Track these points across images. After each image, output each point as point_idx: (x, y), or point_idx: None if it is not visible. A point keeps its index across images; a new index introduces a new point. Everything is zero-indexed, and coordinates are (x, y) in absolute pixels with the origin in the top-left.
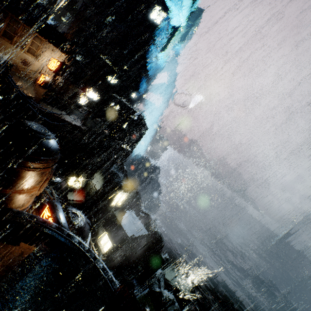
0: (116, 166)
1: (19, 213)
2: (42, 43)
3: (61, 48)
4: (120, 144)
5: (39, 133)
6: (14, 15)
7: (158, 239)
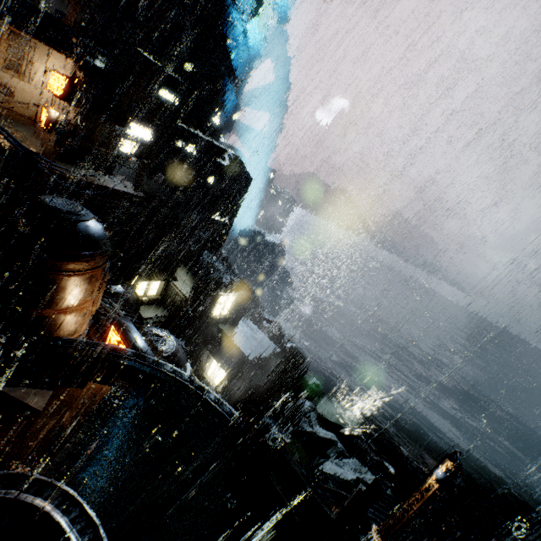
0: (209, 252)
1: (73, 342)
2: (25, 46)
3: (64, 49)
4: (209, 214)
5: (68, 214)
6: None
7: (298, 358)
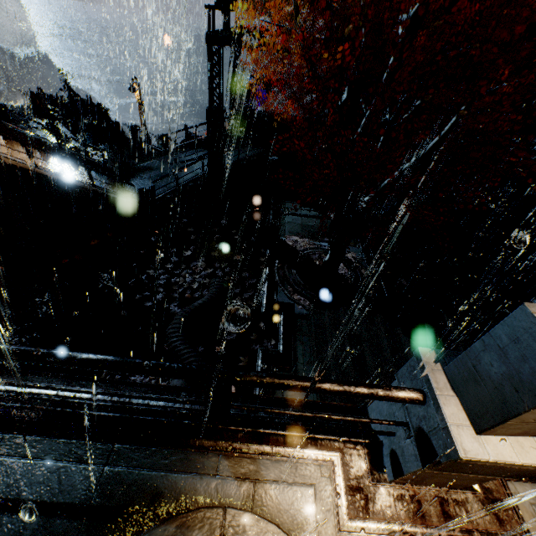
0: None
1: None
2: None
3: None
4: None
5: None
6: None
7: None
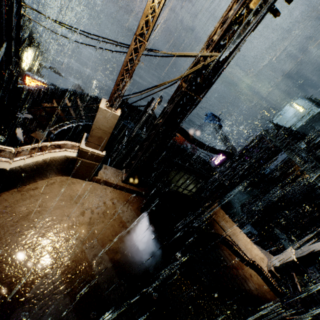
0: None
1: (25, 87)
2: None
3: None
4: None
5: None
6: None
7: None
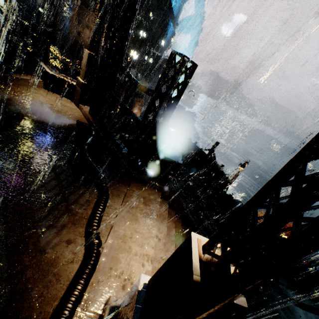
0: None
1: None
2: None
3: None
4: None
5: None
6: (91, 11)
7: None
